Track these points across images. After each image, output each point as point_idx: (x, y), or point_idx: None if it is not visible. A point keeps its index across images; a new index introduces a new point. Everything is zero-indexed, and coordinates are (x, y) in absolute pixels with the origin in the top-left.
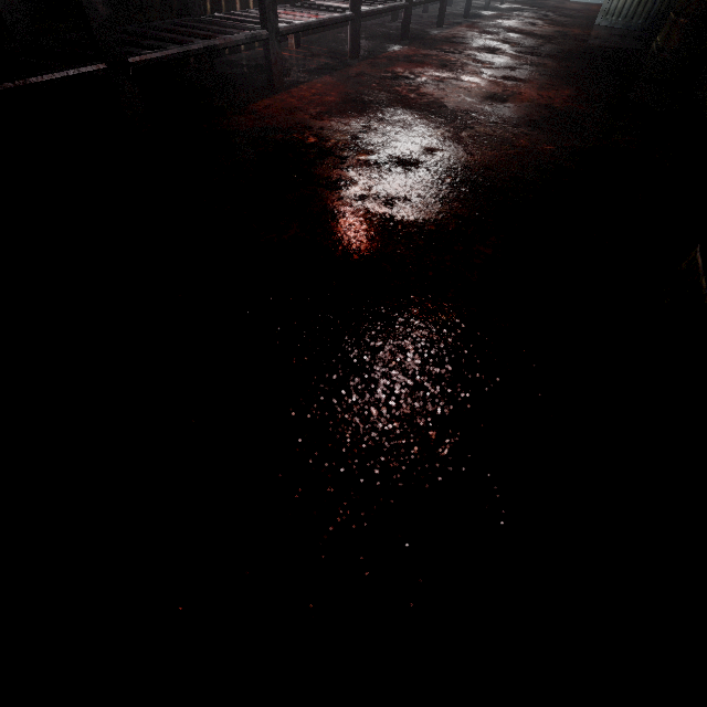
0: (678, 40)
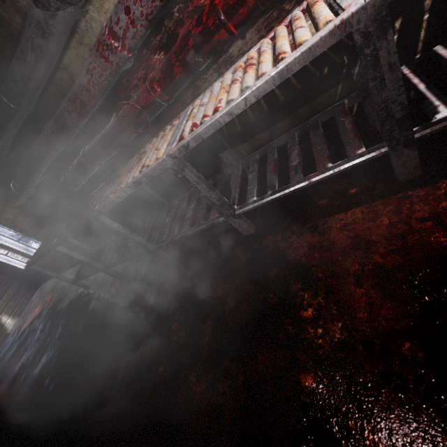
0: None
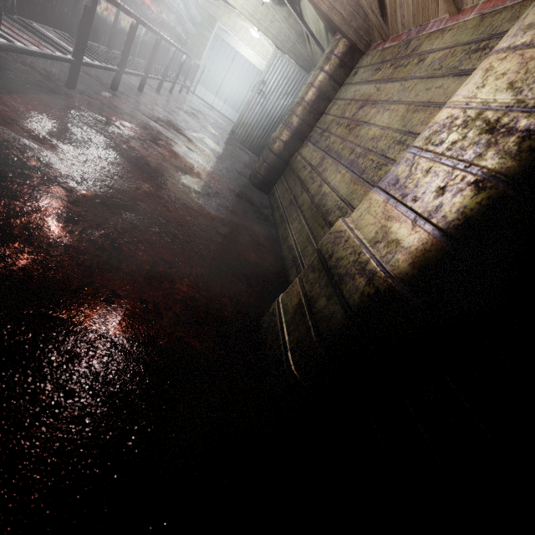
0: (264, 172)
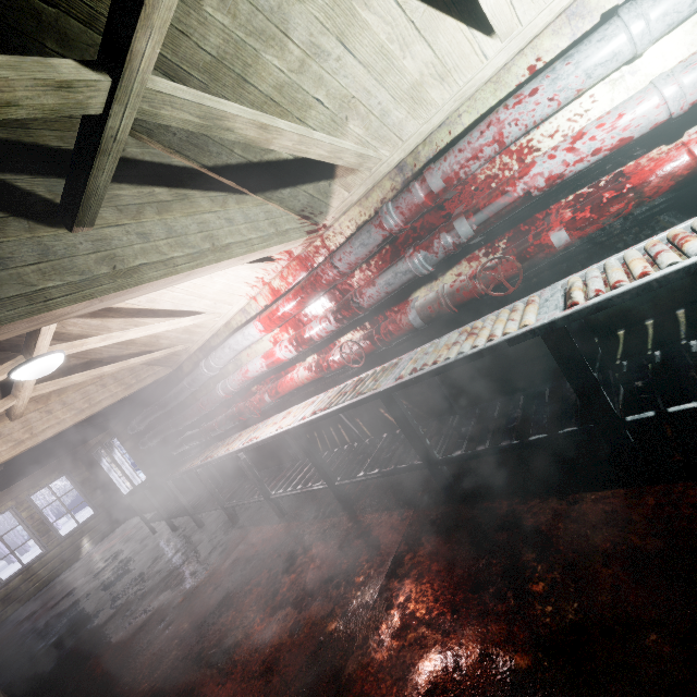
0: None
